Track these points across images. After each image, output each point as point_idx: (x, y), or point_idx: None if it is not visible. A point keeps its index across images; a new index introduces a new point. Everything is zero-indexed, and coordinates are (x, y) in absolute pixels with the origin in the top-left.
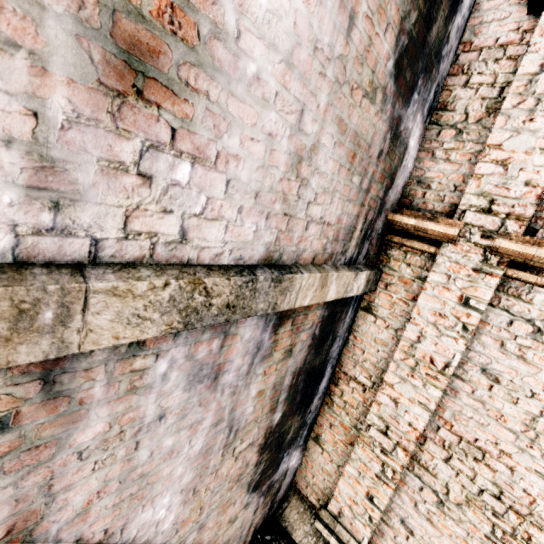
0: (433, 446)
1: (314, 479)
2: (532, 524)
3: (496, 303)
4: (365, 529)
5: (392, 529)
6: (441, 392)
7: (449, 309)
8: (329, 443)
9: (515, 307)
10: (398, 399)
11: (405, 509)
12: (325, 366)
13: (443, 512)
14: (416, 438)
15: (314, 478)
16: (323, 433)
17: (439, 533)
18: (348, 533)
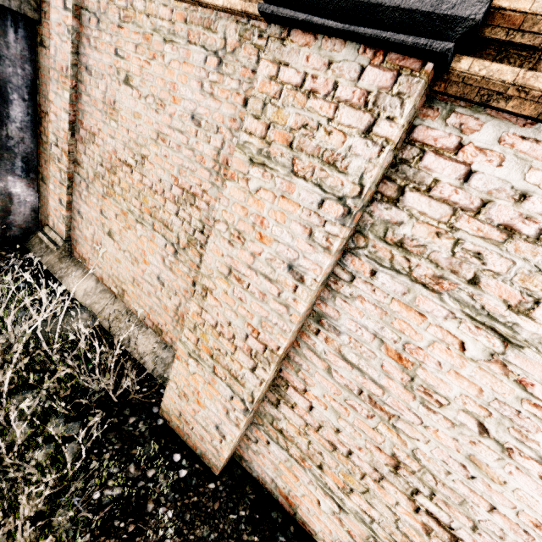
0: (80, 146)
1: (47, 212)
2: (112, 173)
3: (84, 5)
4: (63, 226)
5: (77, 222)
6: (69, 93)
7: (61, 17)
8: (47, 177)
9: (89, 4)
10: (57, 113)
11: (79, 203)
12: (4, 88)
13: (89, 192)
14: (67, 139)
15: (47, 211)
16: (44, 171)
17: (90, 209)
18: (56, 234)
